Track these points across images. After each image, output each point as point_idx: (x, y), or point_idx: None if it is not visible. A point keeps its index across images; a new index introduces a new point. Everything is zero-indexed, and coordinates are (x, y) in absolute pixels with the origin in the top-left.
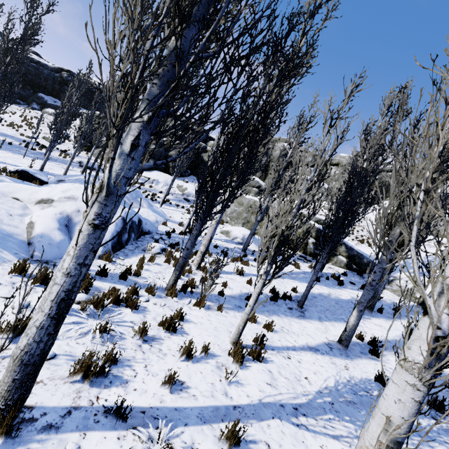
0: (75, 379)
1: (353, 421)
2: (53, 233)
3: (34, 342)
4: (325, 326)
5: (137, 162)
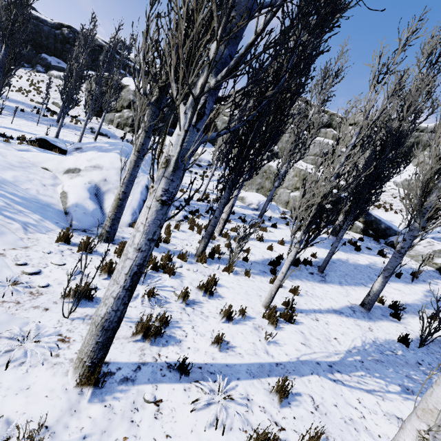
0: (136, 339)
1: (383, 377)
2: (86, 203)
3: (112, 311)
4: (346, 290)
5: (201, 133)
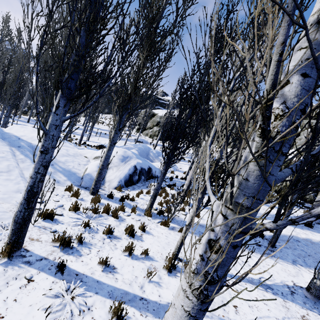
0: (56, 245)
1: None
2: (94, 173)
3: (18, 211)
4: (297, 270)
5: (61, 116)
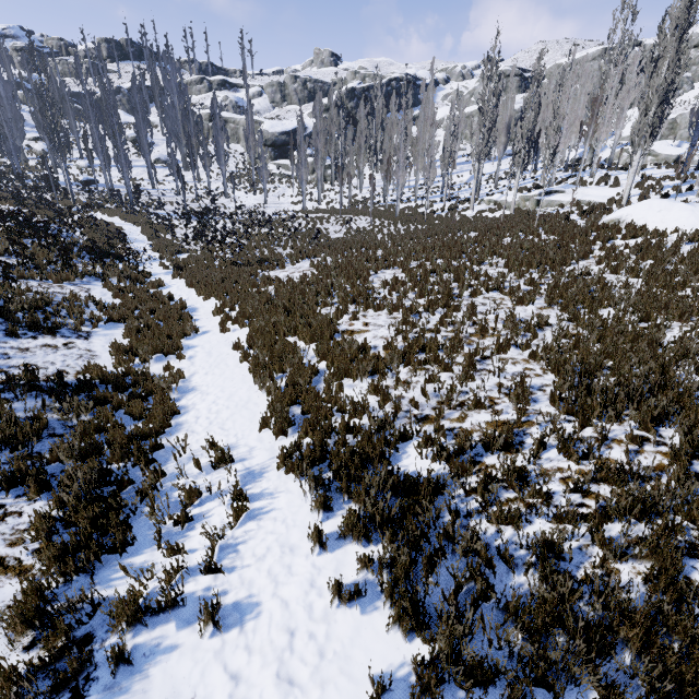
0: None
1: None
2: None
3: None
4: None
5: None
